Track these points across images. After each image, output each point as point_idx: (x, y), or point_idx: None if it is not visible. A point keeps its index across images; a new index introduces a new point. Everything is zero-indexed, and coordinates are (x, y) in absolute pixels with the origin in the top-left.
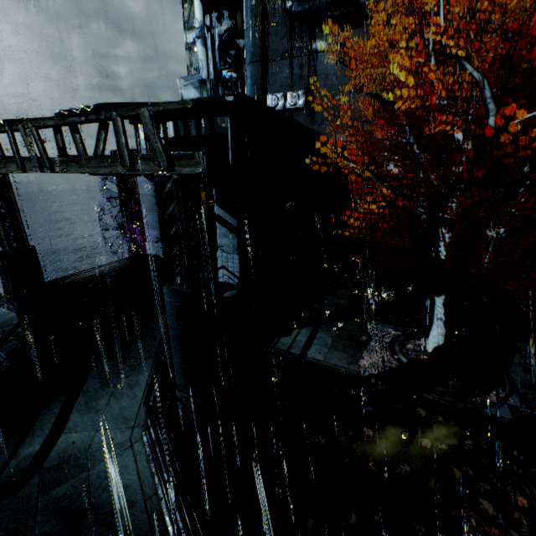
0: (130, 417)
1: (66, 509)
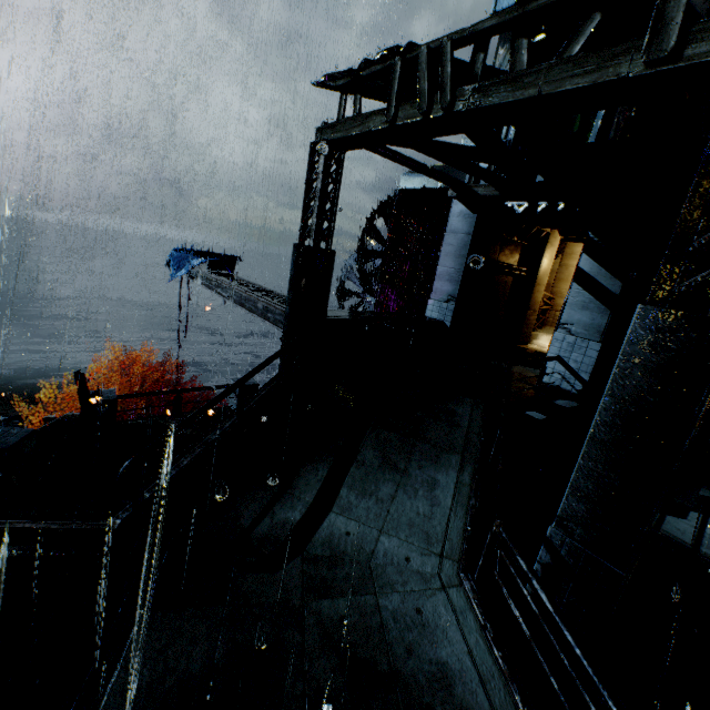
0: (432, 535)
1: (348, 650)
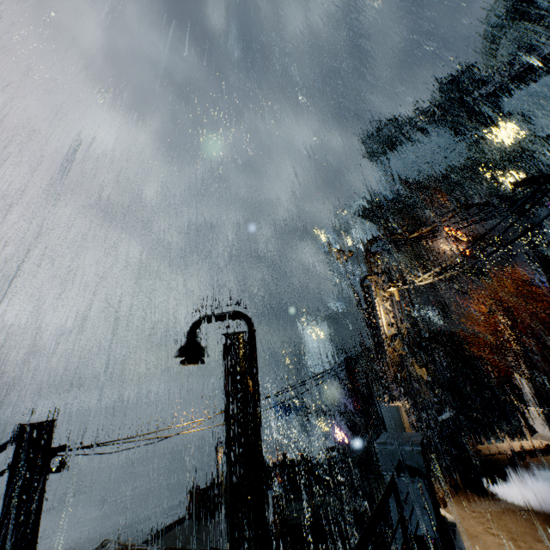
0: None
1: None
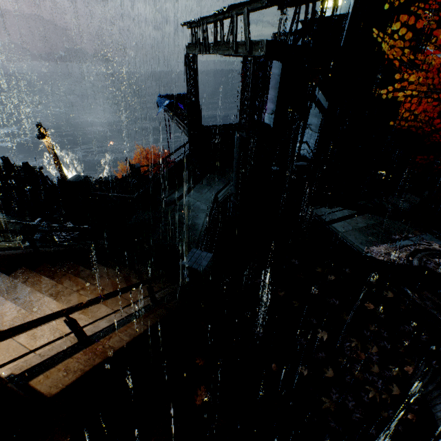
0: (211, 202)
1: (177, 219)
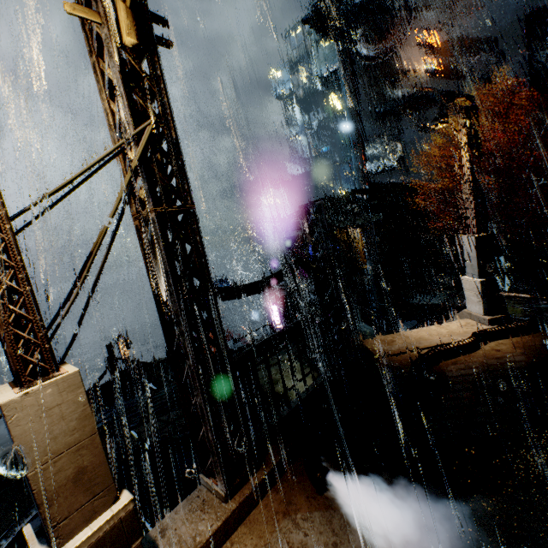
0: None
1: None
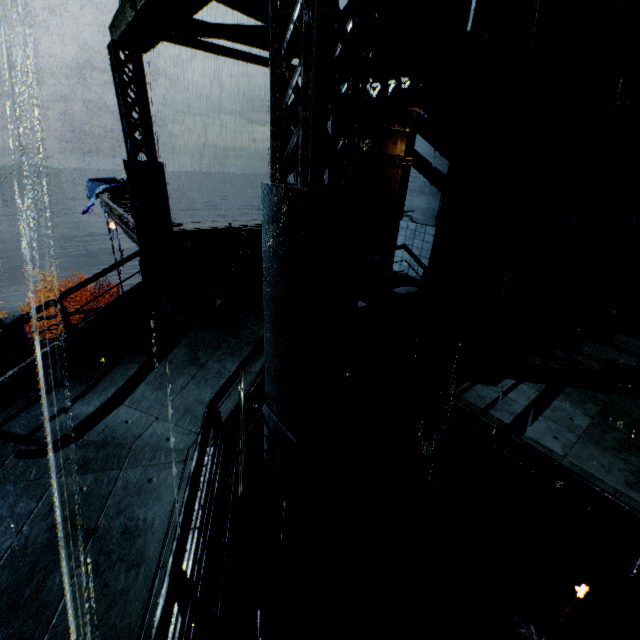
0: (201, 417)
1: (69, 513)
